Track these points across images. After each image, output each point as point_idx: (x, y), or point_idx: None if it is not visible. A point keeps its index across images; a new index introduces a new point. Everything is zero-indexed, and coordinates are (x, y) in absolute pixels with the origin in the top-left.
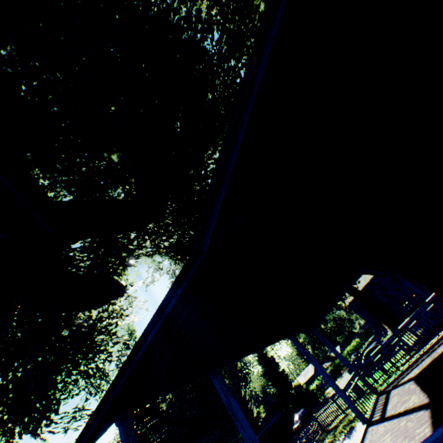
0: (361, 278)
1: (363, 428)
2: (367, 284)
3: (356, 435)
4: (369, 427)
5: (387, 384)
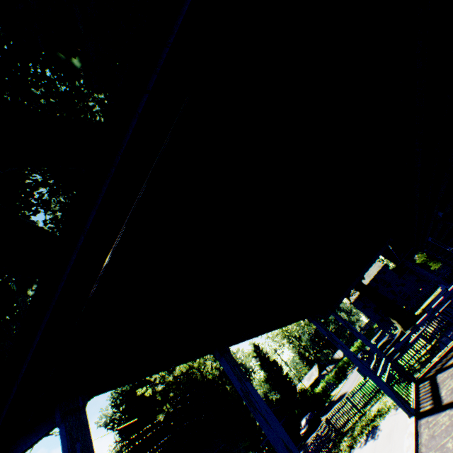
0: (365, 275)
1: (411, 421)
2: (371, 280)
3: (383, 434)
4: (421, 419)
5: (427, 369)
